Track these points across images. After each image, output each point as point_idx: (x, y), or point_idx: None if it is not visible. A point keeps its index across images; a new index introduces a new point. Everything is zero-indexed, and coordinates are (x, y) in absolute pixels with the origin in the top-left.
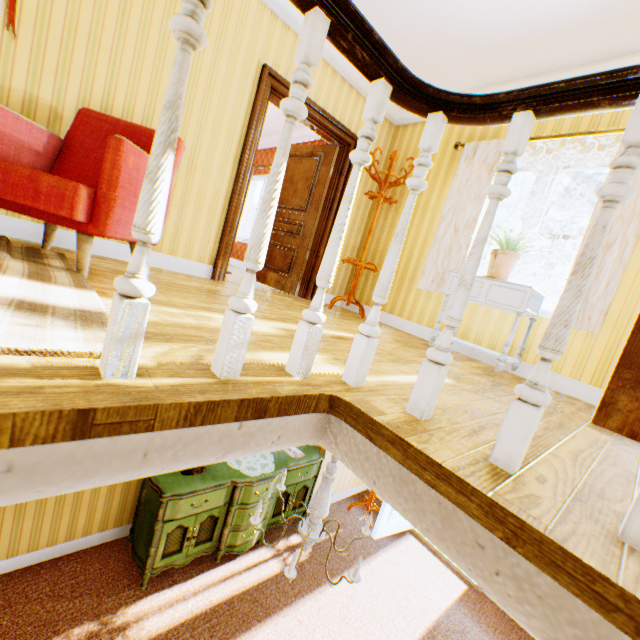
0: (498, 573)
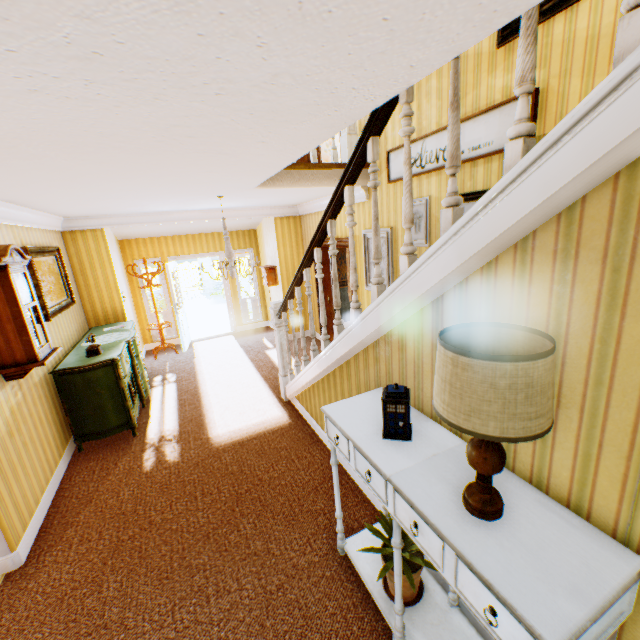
0: (310, 177)
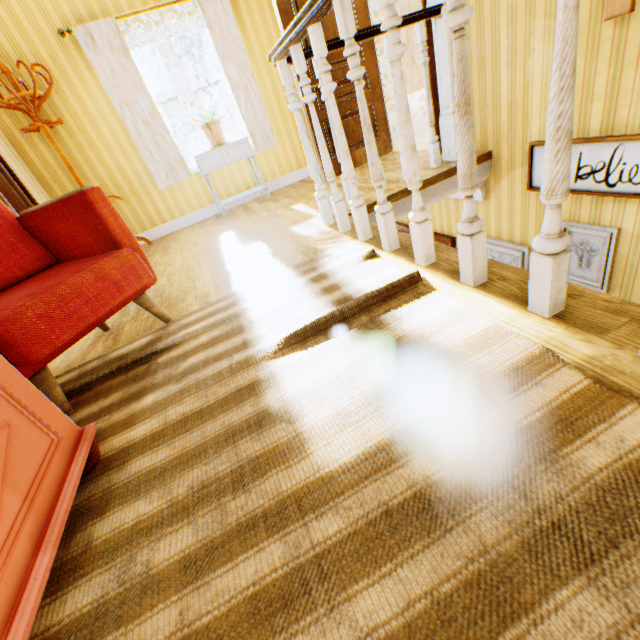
0: (409, 205)
